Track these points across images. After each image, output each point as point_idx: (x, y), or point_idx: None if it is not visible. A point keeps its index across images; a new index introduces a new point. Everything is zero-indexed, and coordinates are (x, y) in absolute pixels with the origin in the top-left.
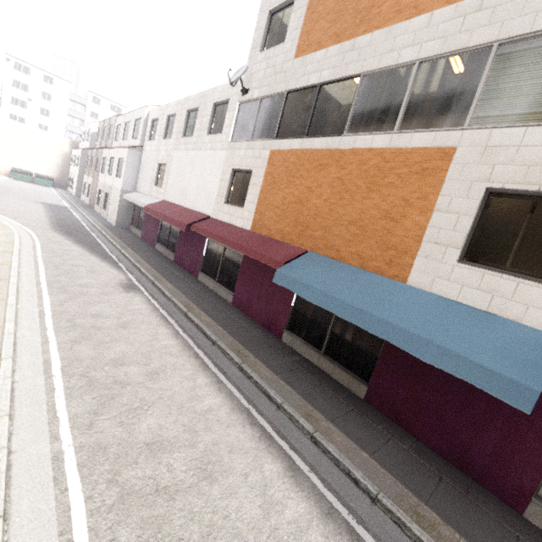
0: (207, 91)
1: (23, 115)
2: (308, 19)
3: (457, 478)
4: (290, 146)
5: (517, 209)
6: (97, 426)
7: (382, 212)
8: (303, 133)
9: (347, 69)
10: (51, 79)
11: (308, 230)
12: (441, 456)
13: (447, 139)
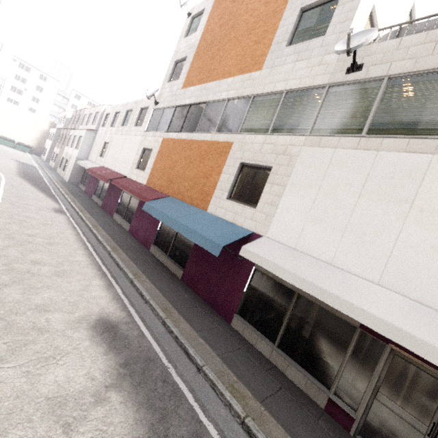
0: (139, 100)
1: (18, 100)
2: (190, 69)
3: (206, 309)
4: (172, 137)
5: (251, 173)
6: (7, 250)
7: (203, 174)
8: (179, 130)
9: (201, 98)
10: (45, 77)
11: (172, 184)
12: (206, 302)
13: (231, 138)
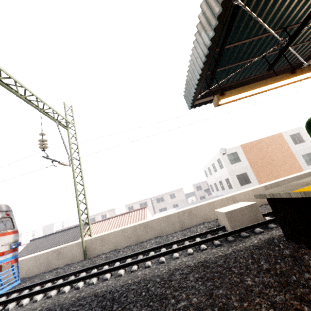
0: None
1: None
2: (257, 177)
3: None
4: None
5: None
6: None
7: None
8: None
9: None
10: None
11: None
12: None
13: None
